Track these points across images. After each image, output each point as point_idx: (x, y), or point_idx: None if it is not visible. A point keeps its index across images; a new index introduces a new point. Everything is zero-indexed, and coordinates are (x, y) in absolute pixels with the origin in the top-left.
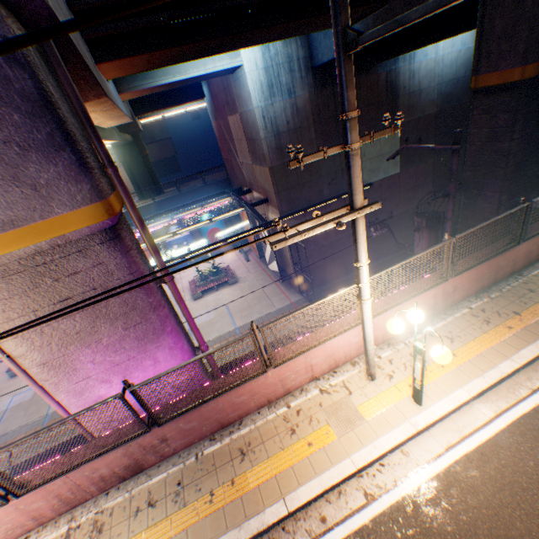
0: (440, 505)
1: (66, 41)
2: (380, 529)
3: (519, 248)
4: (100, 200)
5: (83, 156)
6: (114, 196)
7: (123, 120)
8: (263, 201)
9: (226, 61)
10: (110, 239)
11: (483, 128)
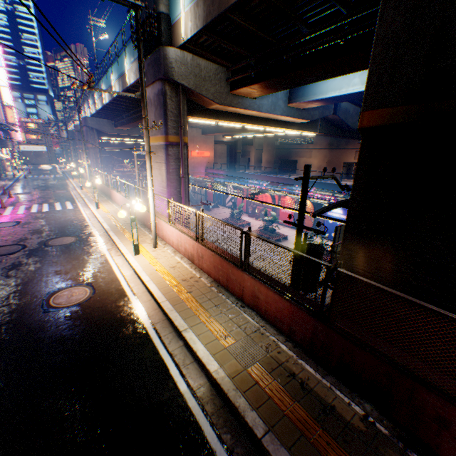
0: (98, 259)
1: (185, 88)
2: (99, 250)
3: (245, 276)
4: (165, 135)
5: (167, 121)
6: (176, 137)
7: (288, 118)
8: None
9: (358, 86)
10: (165, 149)
11: None
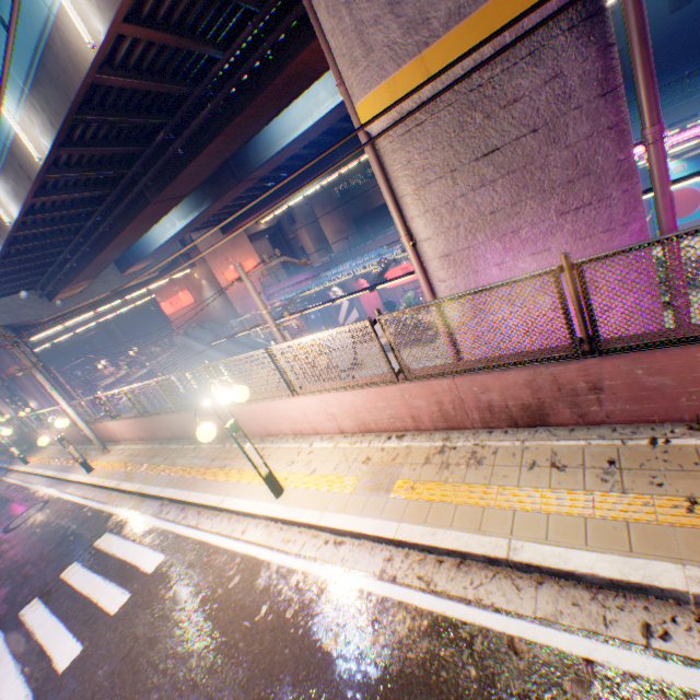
0: None
1: None
2: None
3: None
4: None
5: None
6: None
7: None
8: None
9: None
10: (584, 19)
11: None
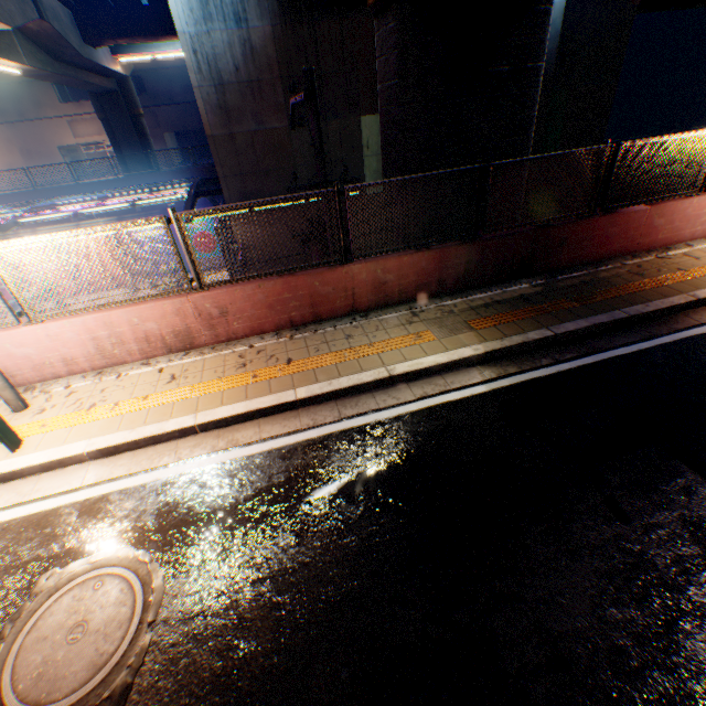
0: None
1: None
2: None
3: (354, 270)
4: None
5: None
6: None
7: None
8: (217, 191)
9: None
10: None
11: (384, 81)
